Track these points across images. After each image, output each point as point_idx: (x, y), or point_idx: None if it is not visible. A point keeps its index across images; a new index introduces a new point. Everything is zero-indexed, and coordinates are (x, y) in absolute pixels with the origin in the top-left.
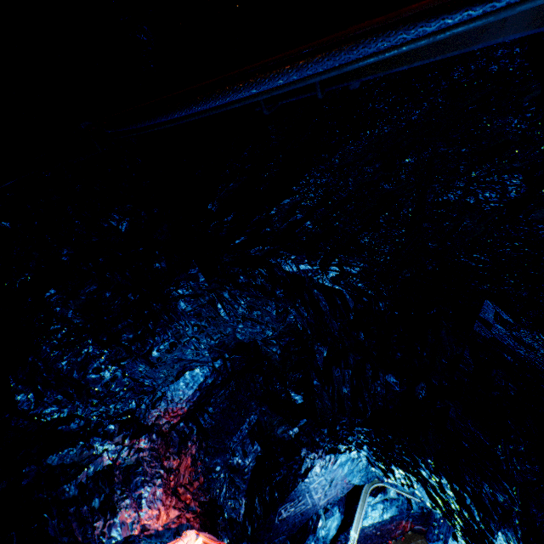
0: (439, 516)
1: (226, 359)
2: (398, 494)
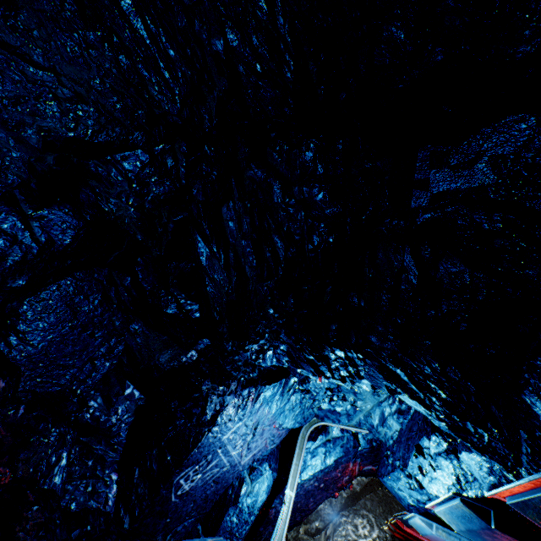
0: (393, 440)
1: (27, 215)
2: (342, 431)
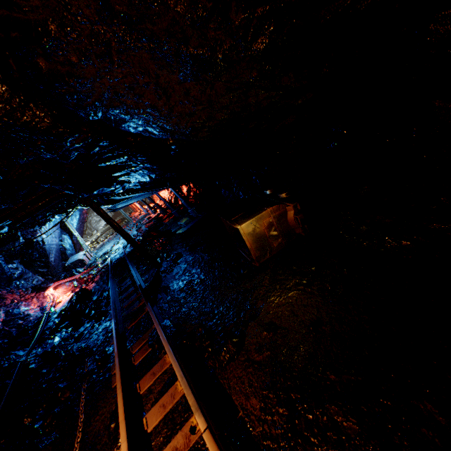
0: None
1: None
2: None
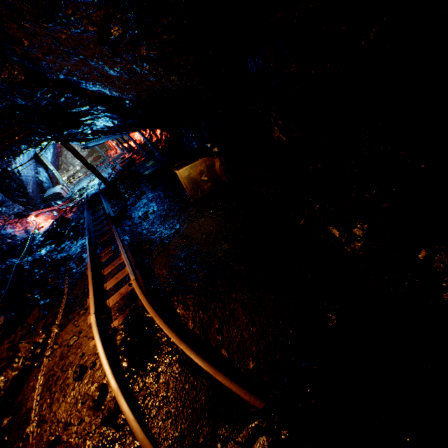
0: None
1: None
2: None
